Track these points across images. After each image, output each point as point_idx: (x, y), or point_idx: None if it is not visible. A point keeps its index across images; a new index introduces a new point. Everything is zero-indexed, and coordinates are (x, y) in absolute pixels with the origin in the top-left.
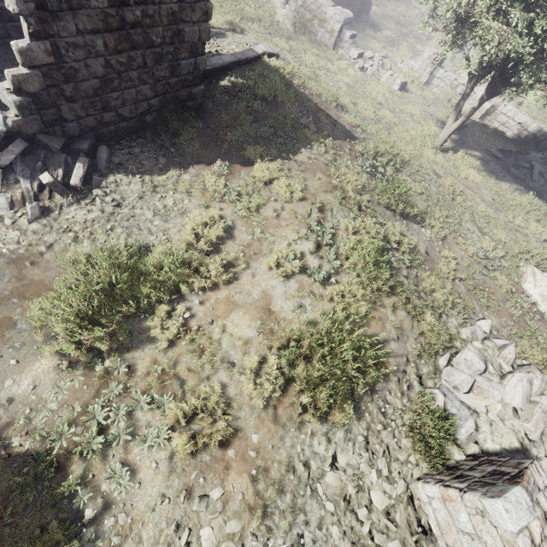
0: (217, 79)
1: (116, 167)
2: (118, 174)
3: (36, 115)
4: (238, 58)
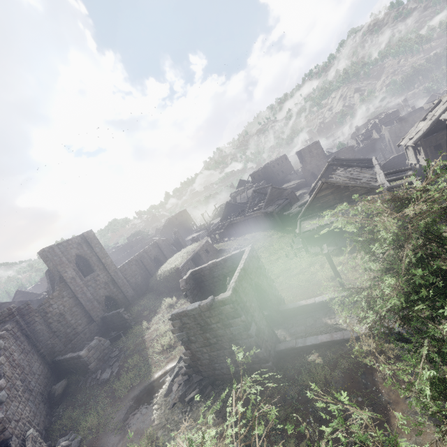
0: (309, 352)
1: (208, 397)
2: (203, 402)
3: (191, 369)
4: (332, 338)
